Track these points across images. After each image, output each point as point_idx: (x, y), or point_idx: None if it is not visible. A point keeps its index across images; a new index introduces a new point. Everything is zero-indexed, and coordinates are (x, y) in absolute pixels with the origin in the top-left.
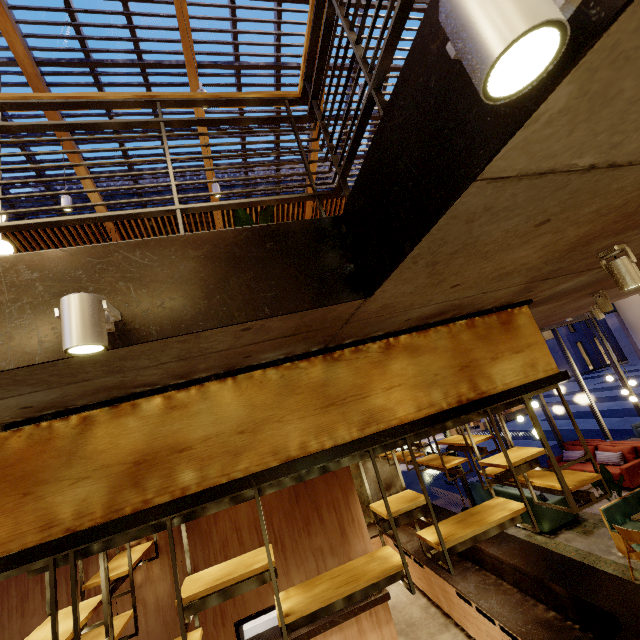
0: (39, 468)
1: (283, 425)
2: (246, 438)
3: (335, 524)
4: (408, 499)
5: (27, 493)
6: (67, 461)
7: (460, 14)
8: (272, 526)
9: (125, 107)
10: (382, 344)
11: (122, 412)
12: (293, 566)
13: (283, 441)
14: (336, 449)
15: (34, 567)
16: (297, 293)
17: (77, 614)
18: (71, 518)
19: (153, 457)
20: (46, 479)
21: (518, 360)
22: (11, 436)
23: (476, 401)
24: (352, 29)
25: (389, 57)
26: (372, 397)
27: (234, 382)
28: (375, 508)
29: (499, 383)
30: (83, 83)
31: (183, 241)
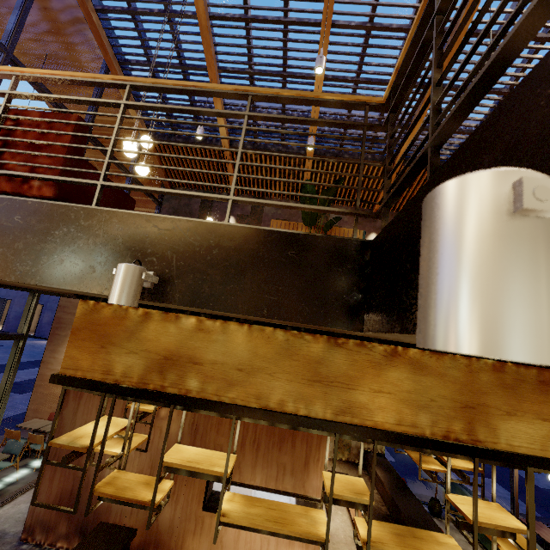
0: (113, 334)
1: (272, 379)
2: (241, 376)
3: (303, 454)
4: (355, 489)
5: (103, 346)
6: (129, 337)
7: (425, 246)
8: (256, 428)
9: (225, 96)
10: (388, 348)
11: (169, 318)
12: (260, 465)
13: (268, 391)
14: (306, 420)
15: (95, 392)
16: (297, 305)
17: (106, 433)
18: (120, 374)
19: (177, 359)
20: (115, 343)
21: (541, 428)
22: (106, 306)
23: (465, 446)
24: (440, 66)
25: (457, 122)
26: (357, 391)
27: (249, 329)
28: (324, 478)
29: (503, 440)
30: (237, 35)
31: (223, 230)
